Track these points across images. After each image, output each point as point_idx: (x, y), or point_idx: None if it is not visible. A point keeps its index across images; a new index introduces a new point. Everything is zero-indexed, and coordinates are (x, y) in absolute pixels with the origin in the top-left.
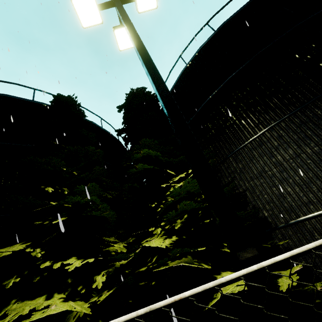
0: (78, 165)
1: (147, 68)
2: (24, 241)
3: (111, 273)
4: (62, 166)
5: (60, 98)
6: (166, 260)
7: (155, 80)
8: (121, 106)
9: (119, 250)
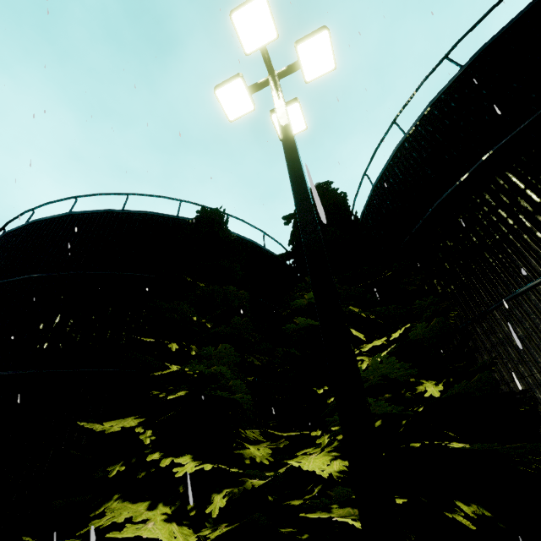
0: (215, 311)
1: (291, 183)
2: (139, 415)
3: (236, 496)
4: (192, 314)
5: (202, 214)
6: (326, 501)
7: (299, 202)
8: (289, 216)
9: (258, 458)
